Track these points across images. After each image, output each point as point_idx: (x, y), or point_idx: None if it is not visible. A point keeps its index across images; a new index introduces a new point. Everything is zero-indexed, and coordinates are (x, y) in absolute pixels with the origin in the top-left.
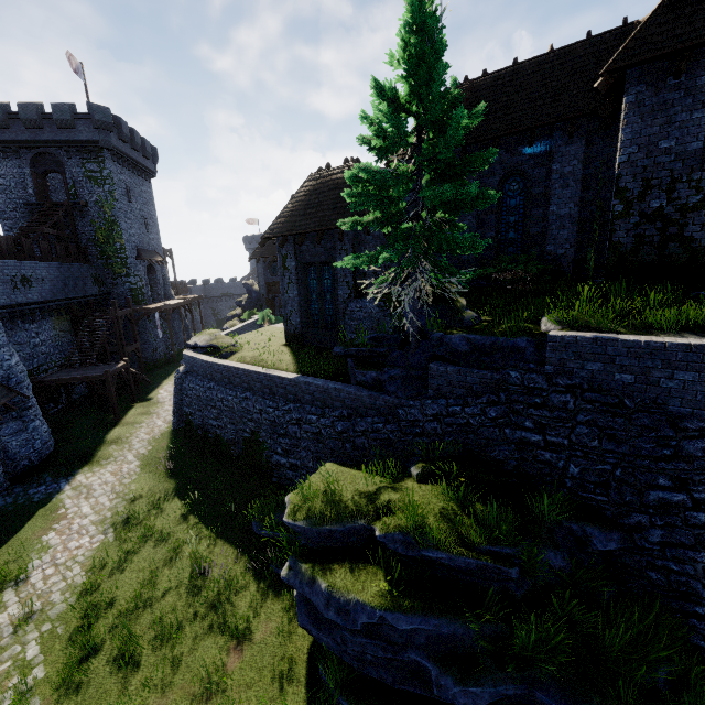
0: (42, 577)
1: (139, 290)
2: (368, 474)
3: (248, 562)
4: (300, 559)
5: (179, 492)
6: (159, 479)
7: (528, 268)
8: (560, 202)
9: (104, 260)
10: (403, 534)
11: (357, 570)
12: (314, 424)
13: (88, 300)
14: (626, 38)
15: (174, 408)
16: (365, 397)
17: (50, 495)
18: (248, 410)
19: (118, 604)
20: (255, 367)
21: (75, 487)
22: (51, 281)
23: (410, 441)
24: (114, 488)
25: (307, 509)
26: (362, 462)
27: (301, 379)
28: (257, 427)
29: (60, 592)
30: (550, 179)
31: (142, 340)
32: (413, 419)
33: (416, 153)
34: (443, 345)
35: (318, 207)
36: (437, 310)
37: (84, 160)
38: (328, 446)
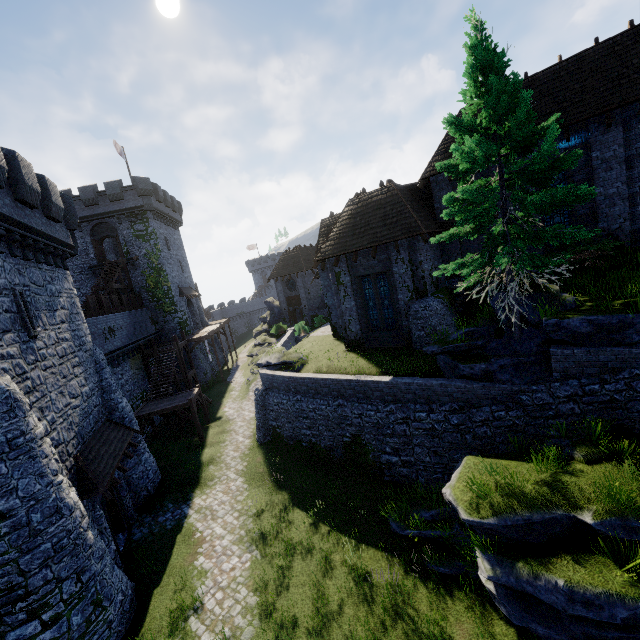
0: (215, 602)
1: (185, 322)
2: (538, 462)
3: (402, 563)
4: (503, 556)
5: (296, 503)
6: (270, 492)
7: (603, 246)
8: (605, 183)
9: (155, 302)
10: (620, 519)
11: (582, 561)
12: (425, 421)
13: (150, 338)
14: (639, 36)
15: (258, 423)
16: (476, 388)
17: (179, 520)
18: (345, 416)
19: (302, 621)
20: (341, 375)
21: (198, 510)
22: (126, 328)
23: (542, 424)
24: (233, 506)
25: (490, 505)
26: (487, 450)
27: (398, 380)
28: (357, 431)
29: (240, 615)
30: (590, 165)
31: (195, 366)
32: (542, 402)
33: (499, 167)
34: (561, 329)
35: (367, 226)
36: (533, 298)
37: (132, 223)
38: (445, 440)
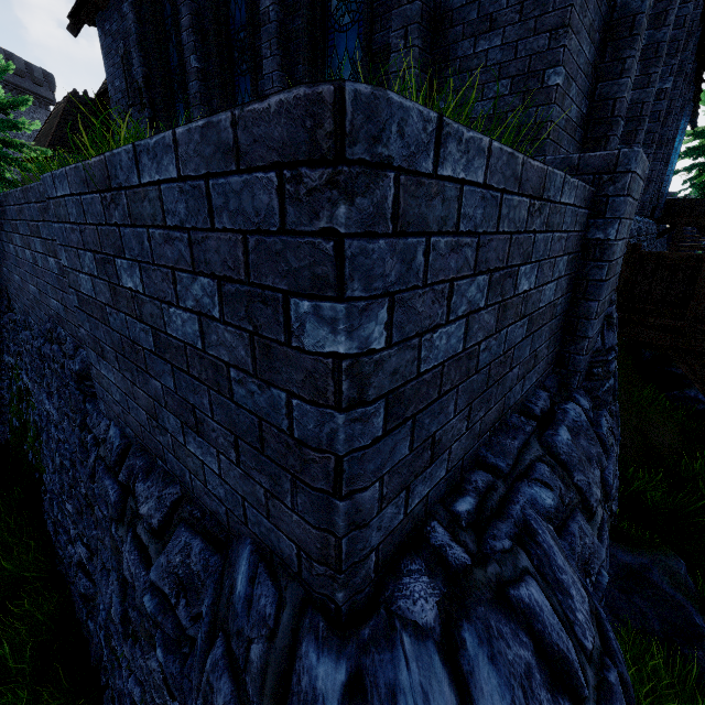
0: None
1: None
2: None
3: None
4: None
5: None
6: None
7: None
8: None
9: None
10: None
11: None
12: None
13: None
14: None
15: None
16: None
17: None
18: None
19: None
20: None
21: None
22: None
23: None
24: None
25: None
26: None
27: None
28: None
29: None
30: None
31: None
32: None
33: None
34: None
35: (44, 134)
36: None
37: None
38: None
